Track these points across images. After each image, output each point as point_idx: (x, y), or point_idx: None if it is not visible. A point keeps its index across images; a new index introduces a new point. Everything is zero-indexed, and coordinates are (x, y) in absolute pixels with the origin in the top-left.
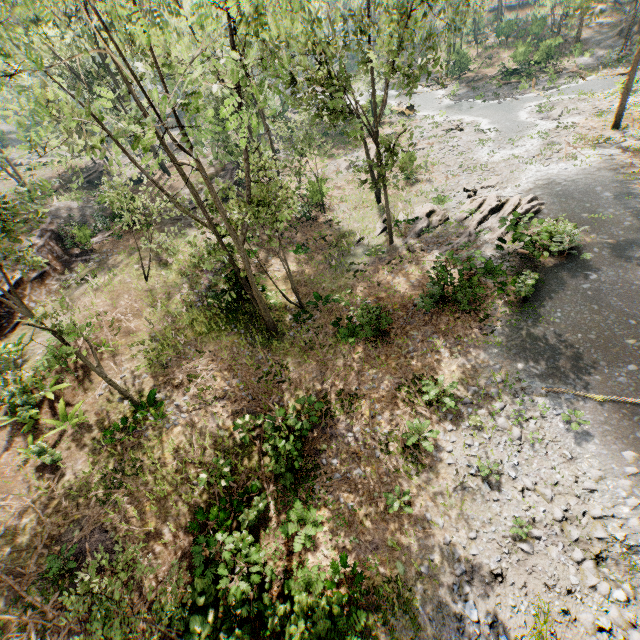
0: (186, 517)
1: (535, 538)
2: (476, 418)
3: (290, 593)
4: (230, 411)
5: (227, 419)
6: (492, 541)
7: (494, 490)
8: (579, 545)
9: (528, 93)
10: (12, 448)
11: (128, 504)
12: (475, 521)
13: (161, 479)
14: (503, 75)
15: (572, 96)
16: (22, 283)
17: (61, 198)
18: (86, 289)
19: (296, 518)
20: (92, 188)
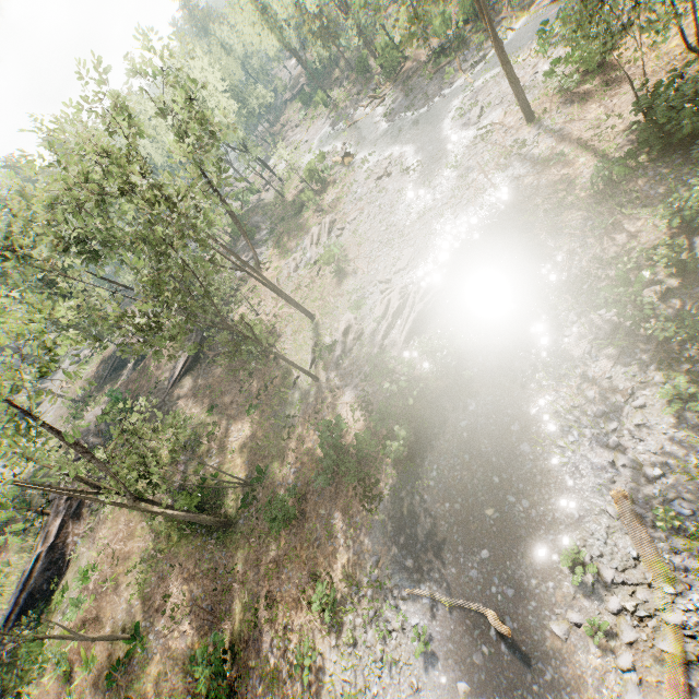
0: None
1: None
2: (349, 634)
3: None
4: (195, 626)
5: (193, 636)
6: None
7: None
8: None
9: (456, 80)
10: (59, 698)
11: None
12: None
13: None
14: (434, 57)
15: (498, 69)
16: (64, 523)
17: (92, 406)
18: (102, 515)
19: None
20: (119, 374)
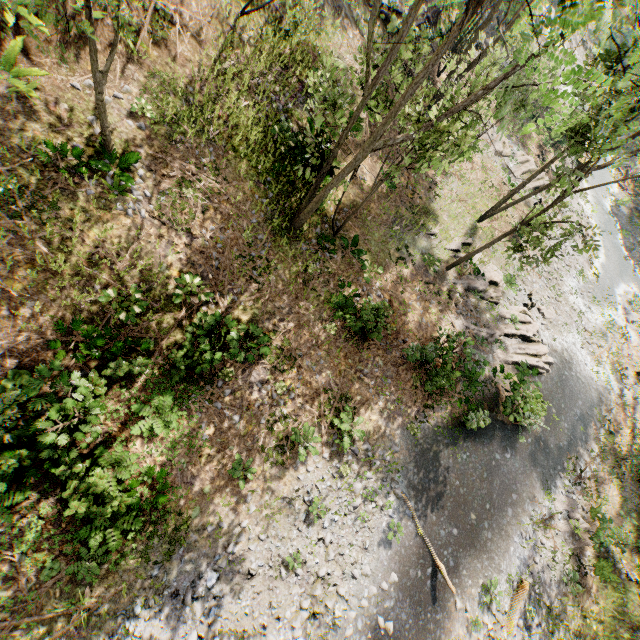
0: (60, 309)
1: (295, 573)
2: (348, 469)
3: (97, 456)
4: (188, 256)
5: (179, 260)
6: (270, 551)
7: (305, 523)
8: (313, 599)
9: None
10: None
11: (9, 243)
12: (273, 530)
13: (66, 252)
14: None
15: None
16: None
17: None
18: None
19: (156, 405)
20: None
